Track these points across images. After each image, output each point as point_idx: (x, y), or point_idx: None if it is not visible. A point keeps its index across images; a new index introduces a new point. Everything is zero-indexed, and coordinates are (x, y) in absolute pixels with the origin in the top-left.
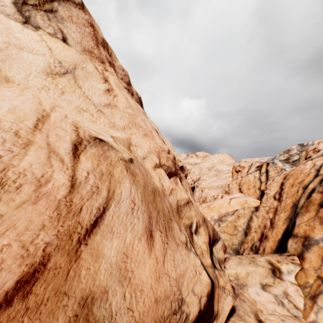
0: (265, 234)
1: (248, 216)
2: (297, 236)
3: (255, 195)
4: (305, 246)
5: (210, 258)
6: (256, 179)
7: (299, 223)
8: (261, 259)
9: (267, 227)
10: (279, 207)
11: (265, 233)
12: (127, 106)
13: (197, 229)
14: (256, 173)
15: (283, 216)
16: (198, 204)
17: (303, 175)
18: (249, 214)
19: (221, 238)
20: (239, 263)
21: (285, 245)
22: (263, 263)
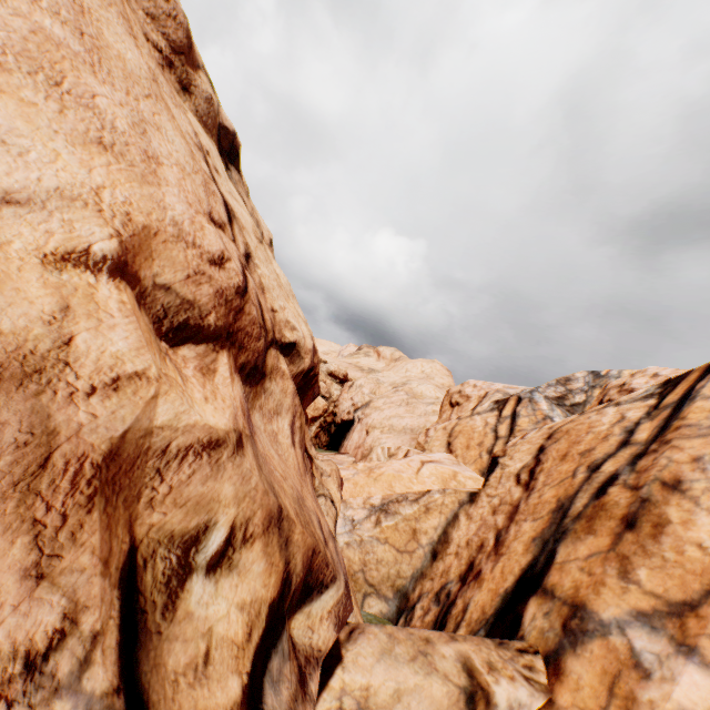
0: (477, 568)
1: (449, 512)
2: (554, 596)
3: (478, 464)
4: (570, 632)
5: (250, 672)
6: (487, 429)
7: (565, 560)
8: (447, 649)
9: (486, 550)
10: (523, 505)
11: (478, 565)
12: (52, 7)
13: (227, 552)
14: (490, 416)
15: (530, 531)
16: (350, 461)
17: (594, 437)
18: (453, 508)
19: (338, 581)
20: (387, 652)
21: (518, 613)
22: (450, 665)
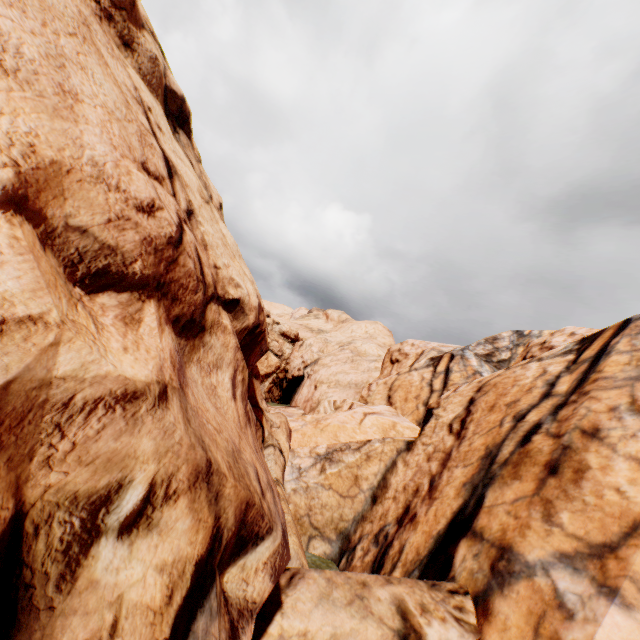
0: (412, 511)
1: (388, 460)
2: (483, 538)
3: (415, 415)
4: (497, 573)
5: (170, 638)
6: (423, 384)
7: (493, 504)
8: (382, 592)
9: (421, 495)
10: (455, 452)
11: (414, 509)
12: None
13: (145, 510)
14: (426, 372)
15: (461, 476)
16: (299, 414)
17: (519, 389)
18: (392, 456)
19: (275, 532)
20: (325, 597)
21: (450, 554)
22: (385, 608)
